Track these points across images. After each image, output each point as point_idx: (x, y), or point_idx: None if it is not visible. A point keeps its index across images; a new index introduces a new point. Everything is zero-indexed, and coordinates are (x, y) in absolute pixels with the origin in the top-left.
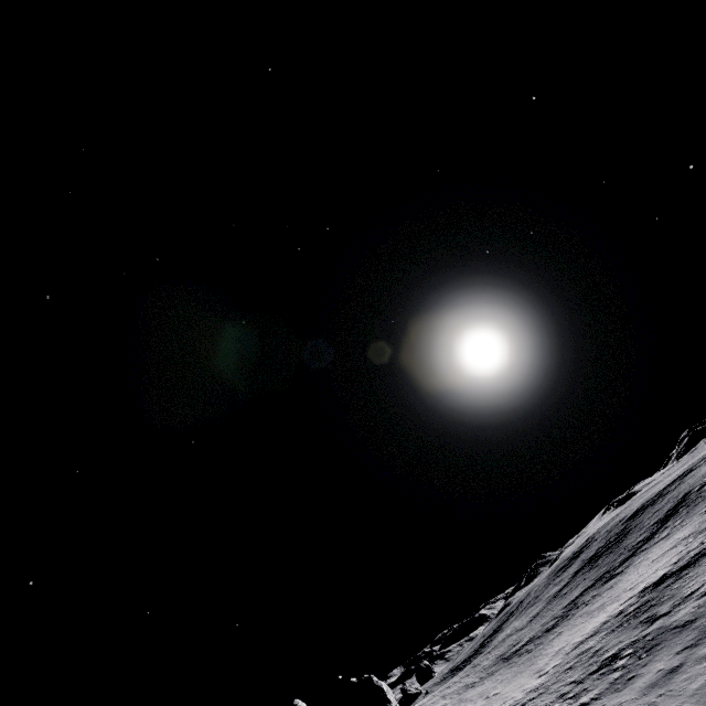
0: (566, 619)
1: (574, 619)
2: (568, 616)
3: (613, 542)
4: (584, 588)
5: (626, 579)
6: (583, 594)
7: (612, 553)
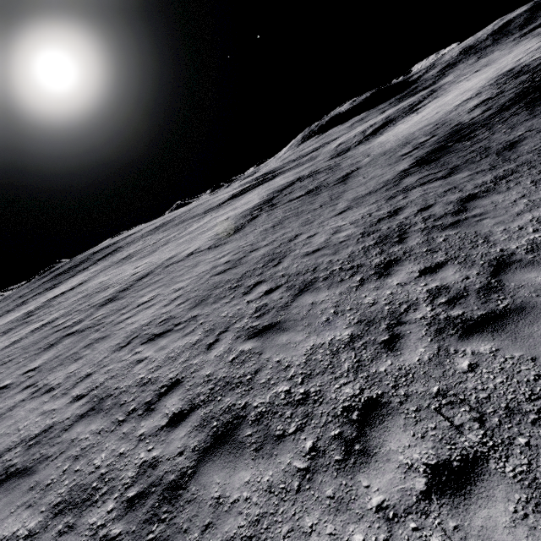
0: (9, 313)
1: (12, 313)
2: (12, 311)
3: (76, 266)
4: (37, 293)
5: (54, 291)
6: (33, 297)
7: (69, 273)
